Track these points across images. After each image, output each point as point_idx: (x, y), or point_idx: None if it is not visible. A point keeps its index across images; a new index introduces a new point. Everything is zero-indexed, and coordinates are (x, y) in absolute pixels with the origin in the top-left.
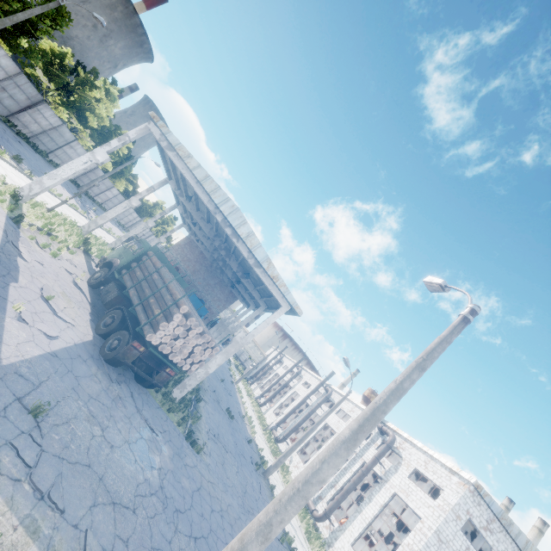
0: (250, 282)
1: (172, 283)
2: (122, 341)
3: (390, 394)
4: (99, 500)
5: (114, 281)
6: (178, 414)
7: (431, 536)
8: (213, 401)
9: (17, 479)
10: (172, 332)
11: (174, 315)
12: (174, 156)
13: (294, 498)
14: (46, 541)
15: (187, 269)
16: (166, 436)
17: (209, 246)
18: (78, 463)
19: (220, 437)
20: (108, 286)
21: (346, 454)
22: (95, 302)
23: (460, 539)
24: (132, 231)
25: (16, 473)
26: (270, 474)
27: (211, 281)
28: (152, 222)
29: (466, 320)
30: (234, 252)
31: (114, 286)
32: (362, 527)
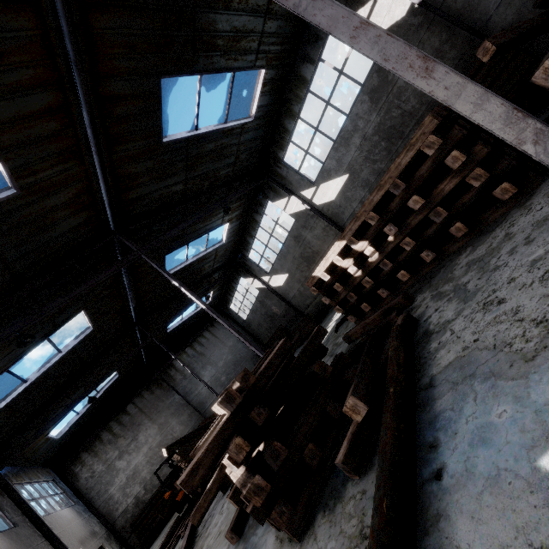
0: None
1: None
2: None
3: None
4: None
5: None
6: None
7: None
8: None
9: None
10: None
11: None
12: None
13: None
14: None
15: None
16: None
17: None
18: None
19: None
20: None
21: None
22: None
23: None
24: None
25: None
26: None
27: None
28: None
29: None
30: None
31: None
32: None
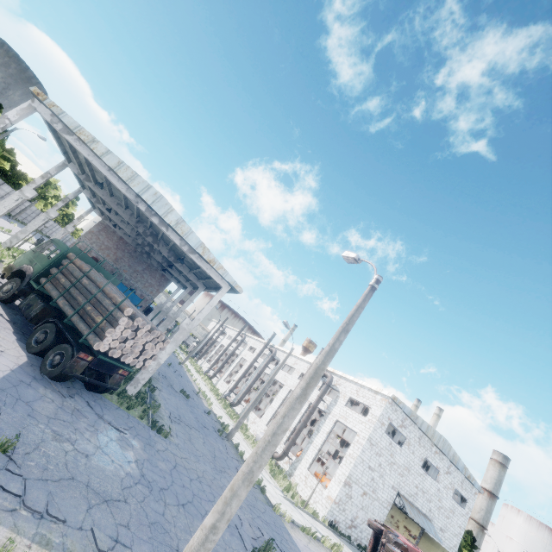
0: (184, 266)
1: (108, 286)
2: (65, 355)
3: (326, 355)
4: (92, 503)
5: (33, 293)
6: (138, 409)
7: (365, 443)
8: (167, 387)
9: (13, 510)
10: (120, 336)
11: (119, 320)
12: (74, 140)
13: (267, 448)
14: (60, 547)
15: (107, 259)
16: (133, 431)
17: (131, 232)
18: (62, 479)
19: (182, 418)
20: (28, 299)
21: (300, 406)
22: (13, 319)
23: (385, 439)
24: (29, 224)
25: (10, 505)
26: (233, 436)
27: (138, 268)
28: (54, 212)
29: (373, 289)
30: (162, 237)
31: (36, 298)
32: (314, 453)
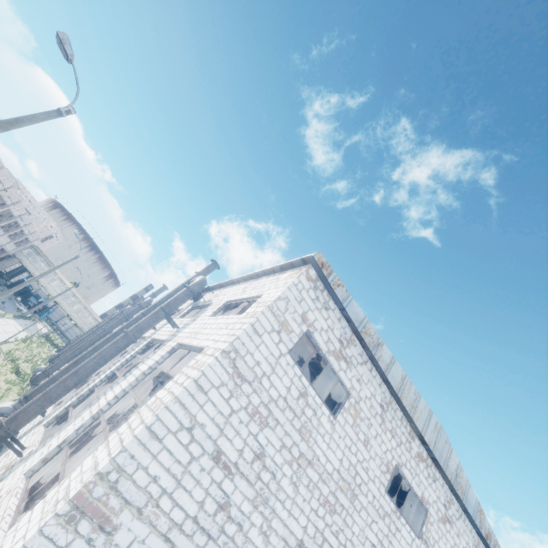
0: None
1: None
2: None
3: None
4: None
5: None
6: None
7: (214, 364)
8: None
9: None
10: None
11: None
12: None
13: None
14: None
15: None
16: None
17: None
18: None
19: None
20: None
21: None
22: None
23: (287, 374)
24: None
25: None
26: None
27: None
28: None
29: None
30: None
31: None
32: (76, 426)
